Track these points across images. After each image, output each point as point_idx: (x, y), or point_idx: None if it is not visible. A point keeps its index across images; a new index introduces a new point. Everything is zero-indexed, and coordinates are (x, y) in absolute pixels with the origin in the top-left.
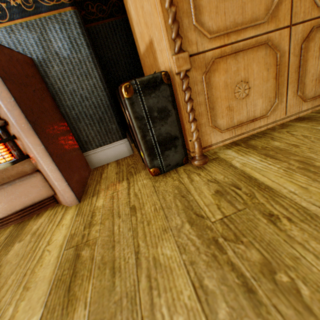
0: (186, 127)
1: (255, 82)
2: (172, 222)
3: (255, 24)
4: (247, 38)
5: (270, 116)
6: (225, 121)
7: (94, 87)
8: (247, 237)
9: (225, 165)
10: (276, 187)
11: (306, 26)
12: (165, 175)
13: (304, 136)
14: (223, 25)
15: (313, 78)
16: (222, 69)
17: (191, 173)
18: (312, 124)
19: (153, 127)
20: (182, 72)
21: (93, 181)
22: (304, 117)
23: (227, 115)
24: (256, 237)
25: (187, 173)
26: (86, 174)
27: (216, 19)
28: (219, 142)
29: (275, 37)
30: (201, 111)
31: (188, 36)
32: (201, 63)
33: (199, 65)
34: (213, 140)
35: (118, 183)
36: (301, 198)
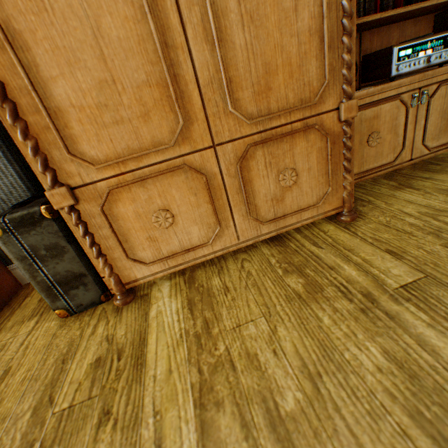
0: (93, 263)
1: (182, 208)
2: (21, 405)
3: (158, 150)
4: (154, 163)
5: (217, 243)
6: (150, 253)
7: (12, 187)
8: (61, 445)
9: (143, 310)
10: (151, 364)
11: (239, 144)
12: (79, 316)
13: (248, 274)
14: (113, 152)
15: (268, 198)
16: (127, 198)
17: (103, 318)
18: (274, 252)
19: (45, 266)
20: (65, 207)
21: (8, 310)
22: (280, 234)
23: (151, 246)
24: (67, 447)
25: (100, 318)
26: (3, 299)
27: (102, 147)
28: (148, 275)
29: (195, 159)
30: (110, 244)
31: (65, 167)
32: (94, 194)
33: (91, 197)
34: (139, 274)
35: (28, 319)
36: (153, 389)
